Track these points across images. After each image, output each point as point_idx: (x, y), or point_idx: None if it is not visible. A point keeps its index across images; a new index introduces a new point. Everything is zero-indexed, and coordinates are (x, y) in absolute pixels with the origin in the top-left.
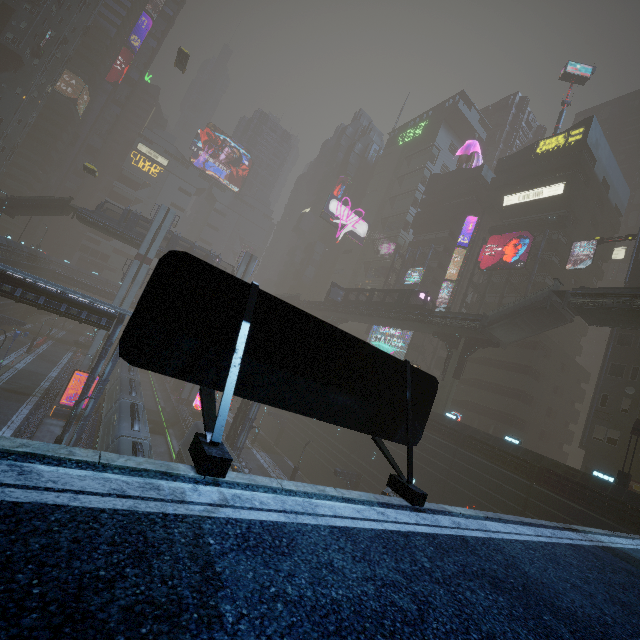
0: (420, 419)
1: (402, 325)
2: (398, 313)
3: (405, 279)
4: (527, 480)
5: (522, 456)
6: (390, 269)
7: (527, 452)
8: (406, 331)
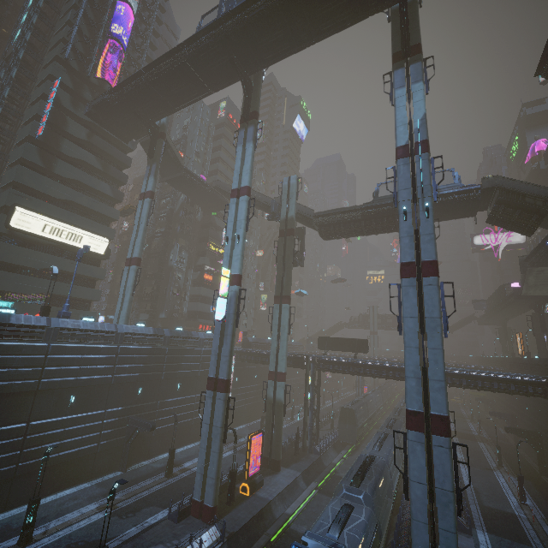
0: (366, 348)
1: (518, 309)
2: (501, 304)
3: None
4: (543, 375)
5: (540, 363)
6: None
7: (543, 360)
8: None
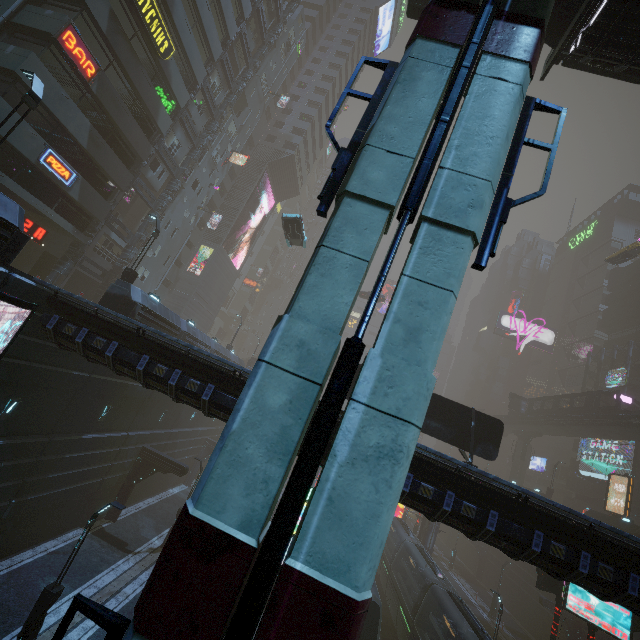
0: (493, 444)
1: (603, 432)
2: (589, 418)
3: (605, 382)
4: None
5: None
6: (585, 374)
7: None
8: (624, 444)
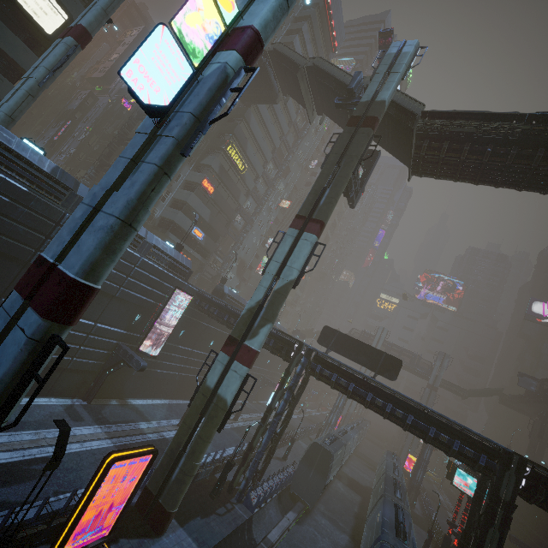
0: (395, 372)
1: None
2: None
3: None
4: None
5: None
6: None
7: None
8: None
